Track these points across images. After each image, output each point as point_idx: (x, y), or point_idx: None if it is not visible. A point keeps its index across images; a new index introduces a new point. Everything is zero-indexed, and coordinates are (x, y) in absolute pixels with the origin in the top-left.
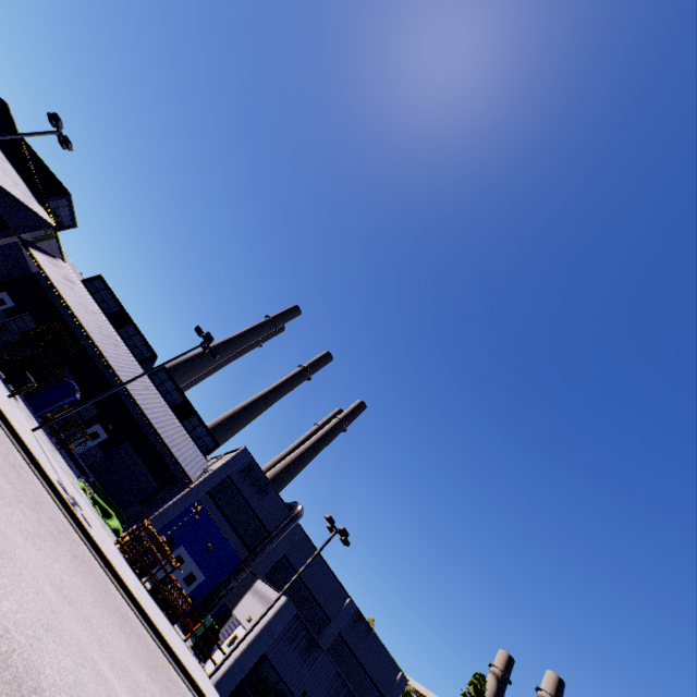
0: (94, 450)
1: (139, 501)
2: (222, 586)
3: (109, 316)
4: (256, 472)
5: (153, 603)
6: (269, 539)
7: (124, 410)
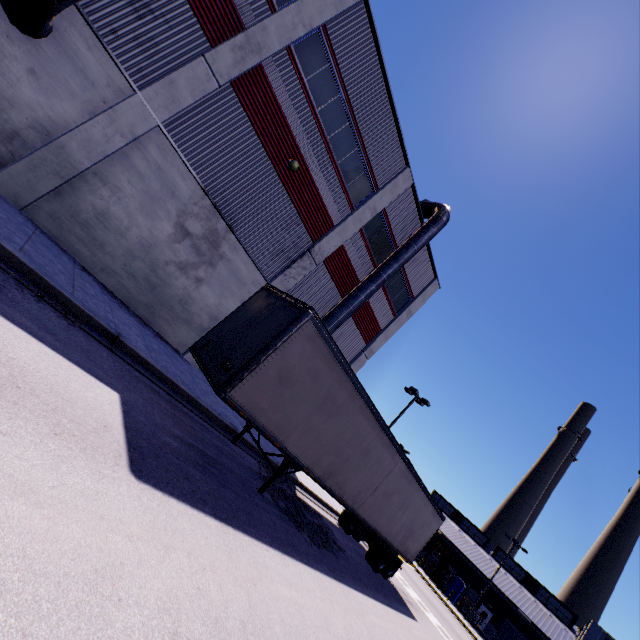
0: (489, 626)
1: None
2: None
3: (450, 517)
4: None
5: None
6: None
7: (491, 590)
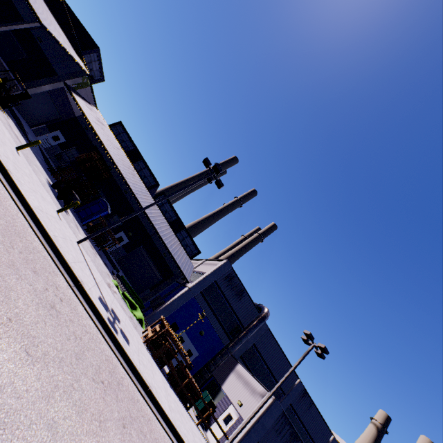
0: (120, 250)
1: (150, 288)
2: (212, 364)
3: (127, 153)
4: (235, 280)
5: (175, 400)
6: (245, 333)
7: (139, 222)
